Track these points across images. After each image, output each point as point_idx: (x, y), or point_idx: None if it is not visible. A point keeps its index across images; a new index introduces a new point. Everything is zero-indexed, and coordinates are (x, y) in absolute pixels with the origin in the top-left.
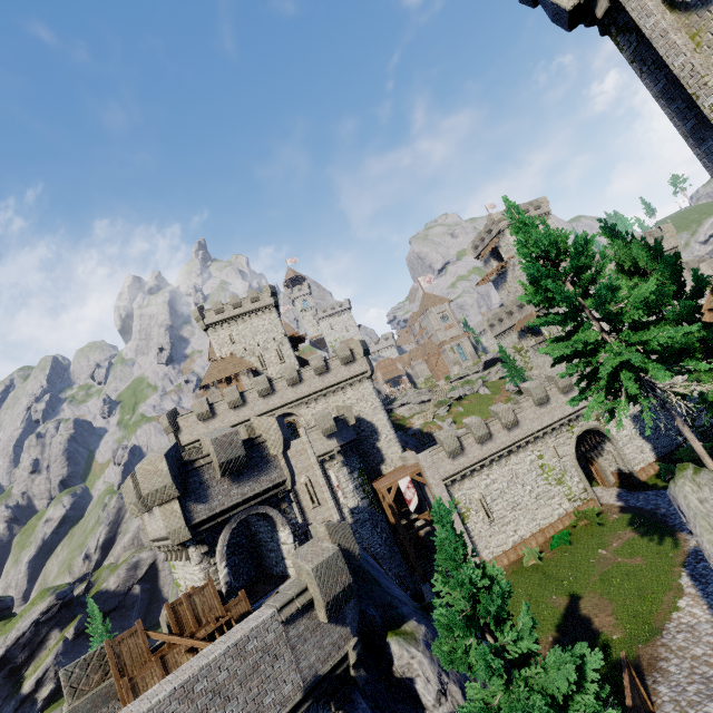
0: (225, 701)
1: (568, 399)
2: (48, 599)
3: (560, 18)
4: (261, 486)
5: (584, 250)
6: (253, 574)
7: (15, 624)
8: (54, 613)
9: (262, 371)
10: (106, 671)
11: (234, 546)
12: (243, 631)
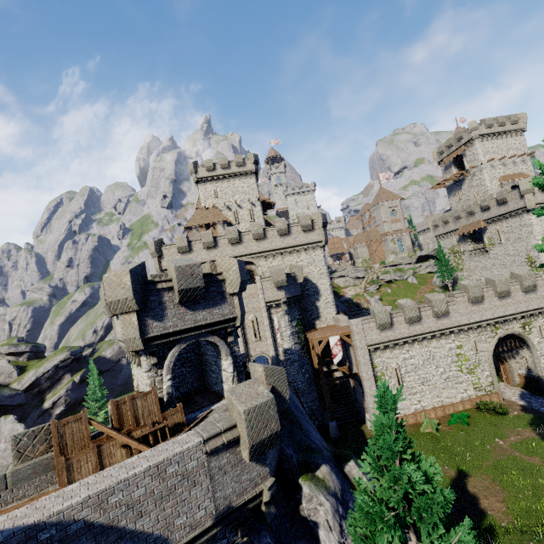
0: (137, 515)
1: (502, 303)
2: (65, 353)
3: None
4: (213, 317)
5: None
6: (196, 385)
7: (43, 364)
8: (68, 363)
9: (235, 225)
10: (51, 444)
11: (184, 359)
12: (167, 453)
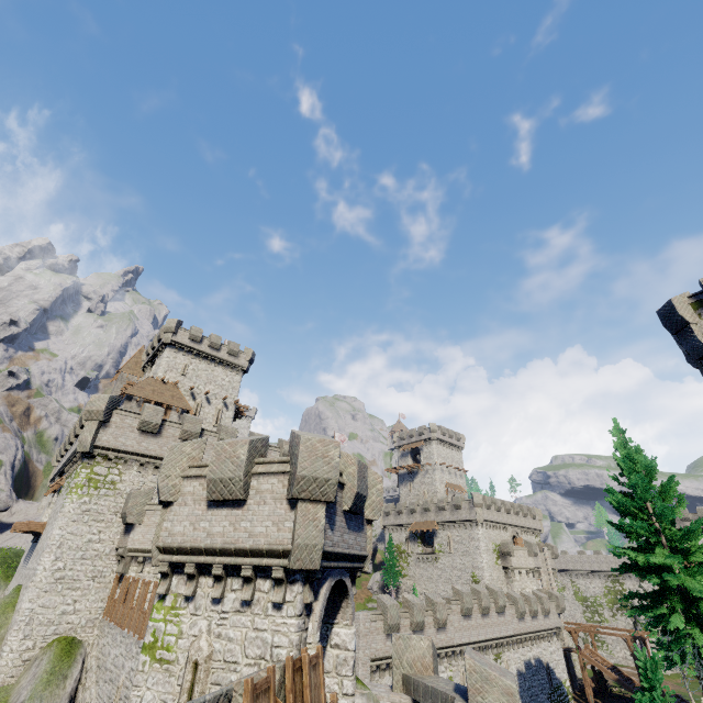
0: None
1: (484, 622)
2: None
3: (696, 350)
4: (356, 547)
5: (672, 488)
6: None
7: None
8: None
9: None
10: None
11: None
12: None
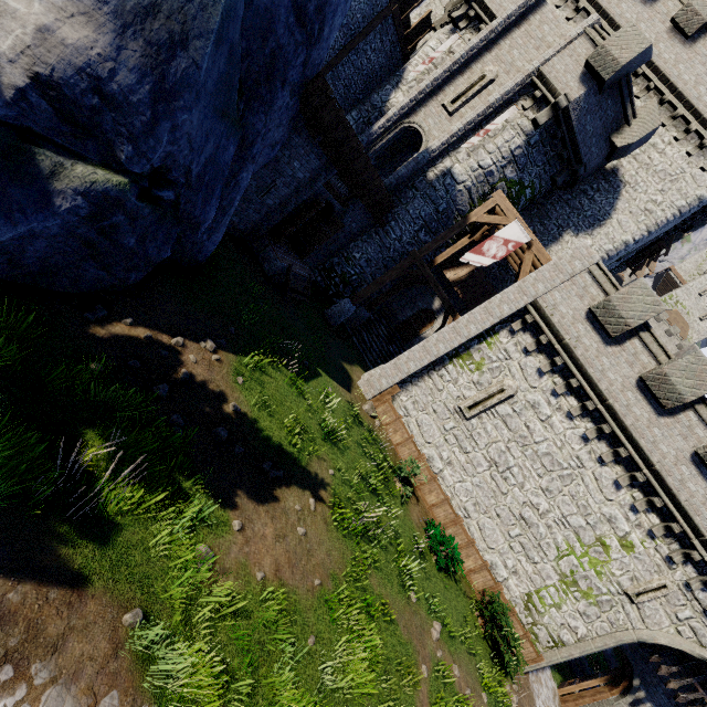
0: None
1: None
2: None
3: None
4: None
5: None
6: None
7: None
8: None
9: None
10: None
11: None
12: None
